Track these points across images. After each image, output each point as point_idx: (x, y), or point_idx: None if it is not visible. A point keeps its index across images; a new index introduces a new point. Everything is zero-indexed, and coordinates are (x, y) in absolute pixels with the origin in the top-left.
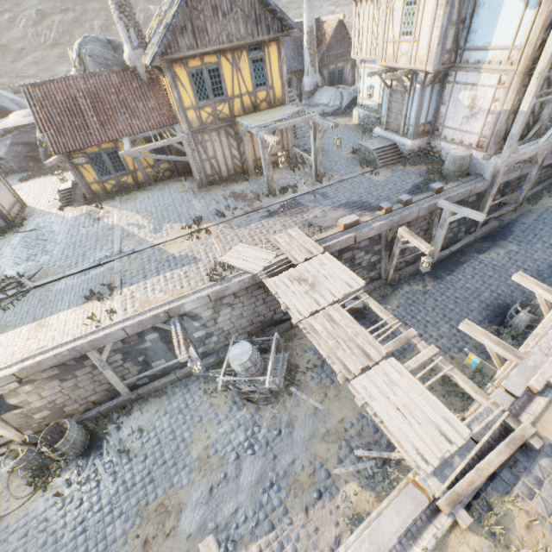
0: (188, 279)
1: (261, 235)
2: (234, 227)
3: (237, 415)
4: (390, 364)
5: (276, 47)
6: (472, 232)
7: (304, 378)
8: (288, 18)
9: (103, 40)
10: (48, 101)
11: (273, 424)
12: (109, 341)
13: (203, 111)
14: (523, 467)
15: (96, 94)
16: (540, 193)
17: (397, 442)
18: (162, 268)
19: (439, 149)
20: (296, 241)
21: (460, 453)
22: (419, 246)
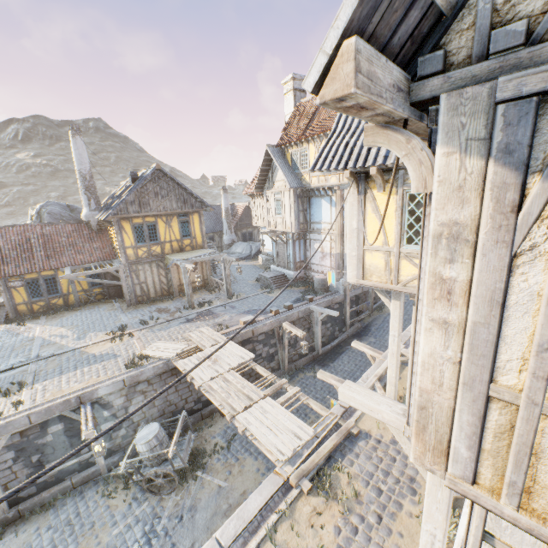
0: (106, 369)
1: (178, 334)
2: (155, 330)
3: (137, 511)
4: (266, 401)
5: (198, 215)
6: (344, 331)
7: (210, 461)
8: (205, 202)
9: (64, 204)
10: (3, 239)
11: (175, 512)
12: (8, 431)
13: (140, 250)
14: (349, 449)
15: (49, 236)
16: (383, 304)
17: (266, 449)
18: (81, 365)
19: (312, 277)
20: (206, 334)
21: (308, 447)
22: (297, 332)
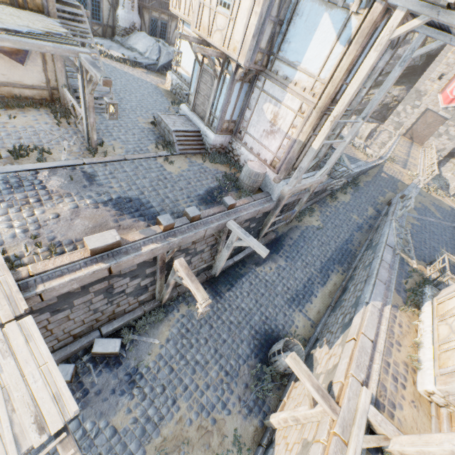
0: None
1: None
2: None
3: None
4: None
5: None
6: None
7: None
8: None
9: None
10: None
11: None
12: None
13: None
14: None
15: None
16: (304, 212)
17: None
18: None
19: (239, 153)
20: None
21: None
22: (195, 294)
